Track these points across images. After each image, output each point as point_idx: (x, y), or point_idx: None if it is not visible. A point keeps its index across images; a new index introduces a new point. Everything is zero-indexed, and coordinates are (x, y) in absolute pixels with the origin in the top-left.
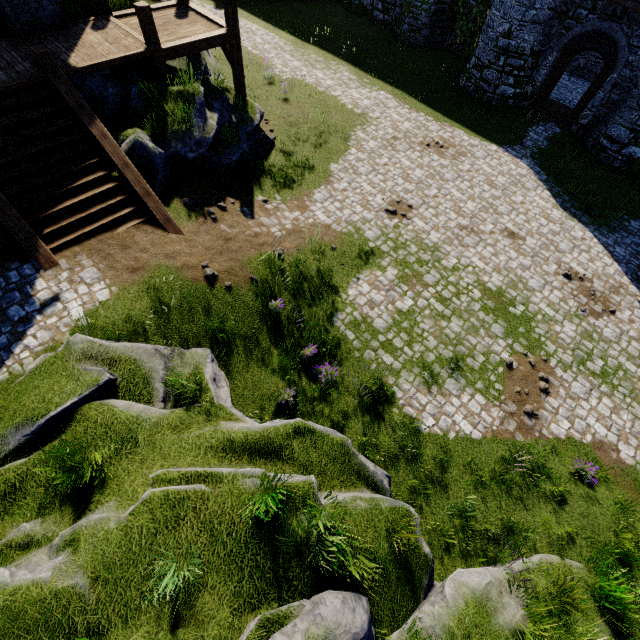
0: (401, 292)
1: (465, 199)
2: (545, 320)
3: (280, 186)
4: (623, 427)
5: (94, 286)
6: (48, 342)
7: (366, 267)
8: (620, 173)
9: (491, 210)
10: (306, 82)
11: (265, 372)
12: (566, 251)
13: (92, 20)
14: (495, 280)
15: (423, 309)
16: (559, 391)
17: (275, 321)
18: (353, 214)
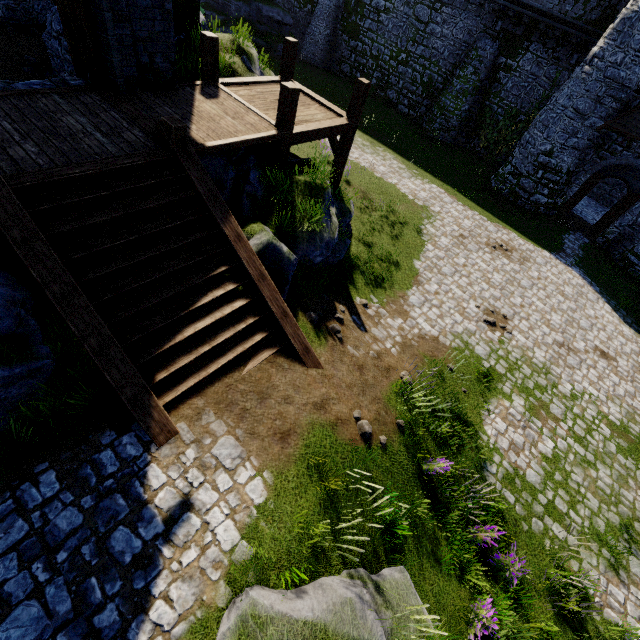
0: (537, 429)
1: (548, 310)
2: None
3: (372, 284)
4: None
5: (238, 472)
6: (193, 610)
7: (491, 394)
8: None
9: (575, 324)
10: (361, 165)
11: (441, 573)
12: None
13: (198, 84)
14: (614, 411)
15: (566, 453)
16: None
17: (429, 484)
18: (455, 324)
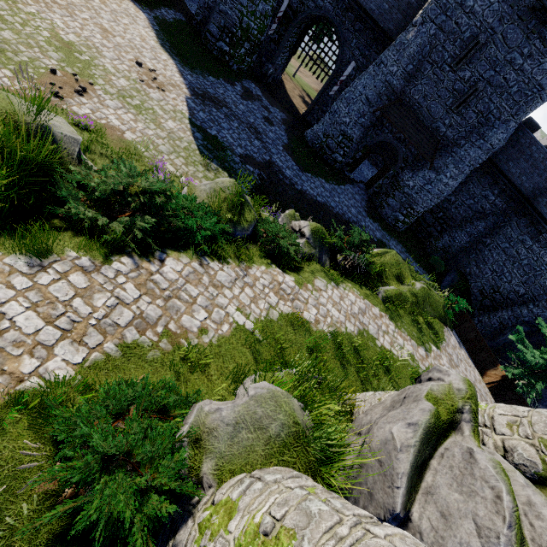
0: None
1: None
2: (105, 71)
3: None
4: (136, 128)
5: None
6: None
7: None
8: (217, 59)
9: (93, 11)
10: None
11: None
12: (147, 57)
13: None
14: (71, 37)
15: None
16: (93, 99)
17: None
18: None
